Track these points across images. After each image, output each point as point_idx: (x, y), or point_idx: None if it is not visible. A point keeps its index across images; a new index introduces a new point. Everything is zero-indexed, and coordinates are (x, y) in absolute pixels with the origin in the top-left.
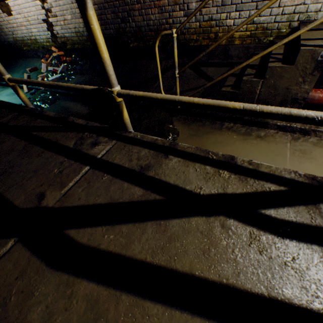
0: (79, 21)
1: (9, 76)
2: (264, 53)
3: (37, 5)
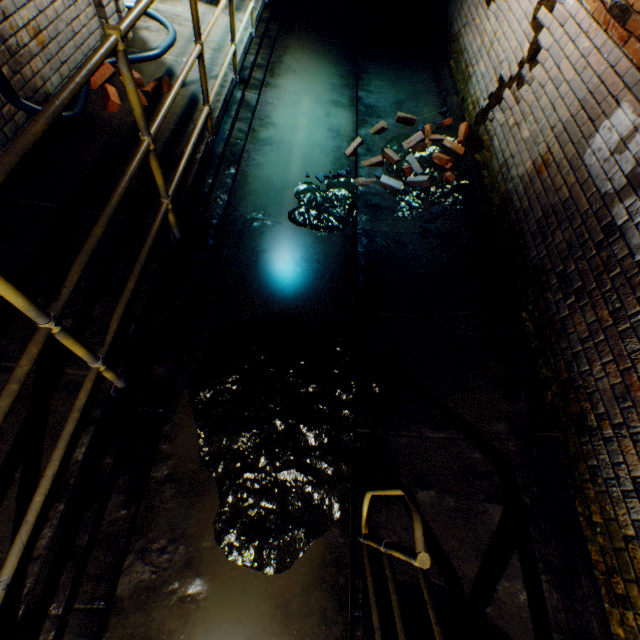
0: (527, 161)
1: (96, 366)
2: None
3: (522, 46)
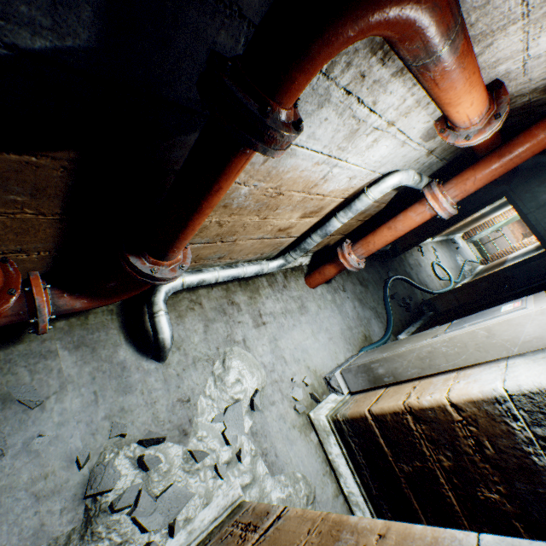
0: None
1: None
2: None
3: None
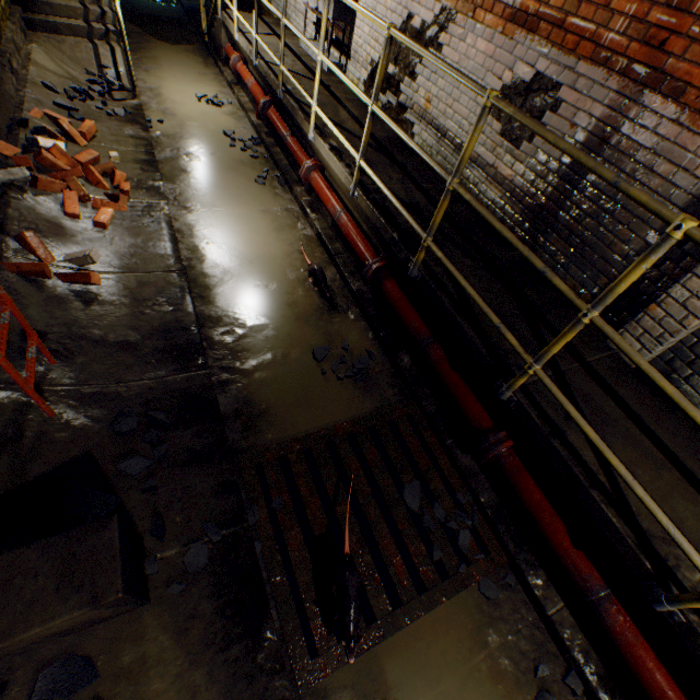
0: None
1: None
2: (213, 6)
3: None
